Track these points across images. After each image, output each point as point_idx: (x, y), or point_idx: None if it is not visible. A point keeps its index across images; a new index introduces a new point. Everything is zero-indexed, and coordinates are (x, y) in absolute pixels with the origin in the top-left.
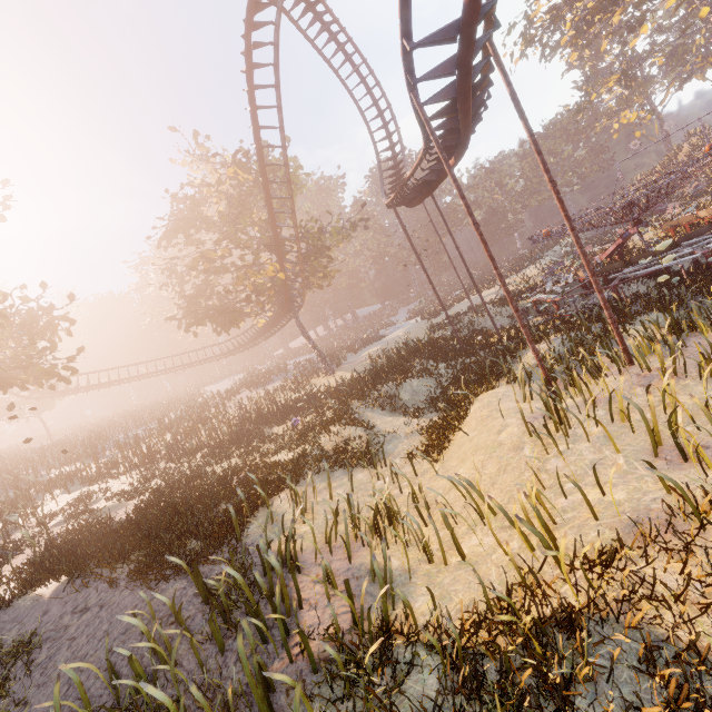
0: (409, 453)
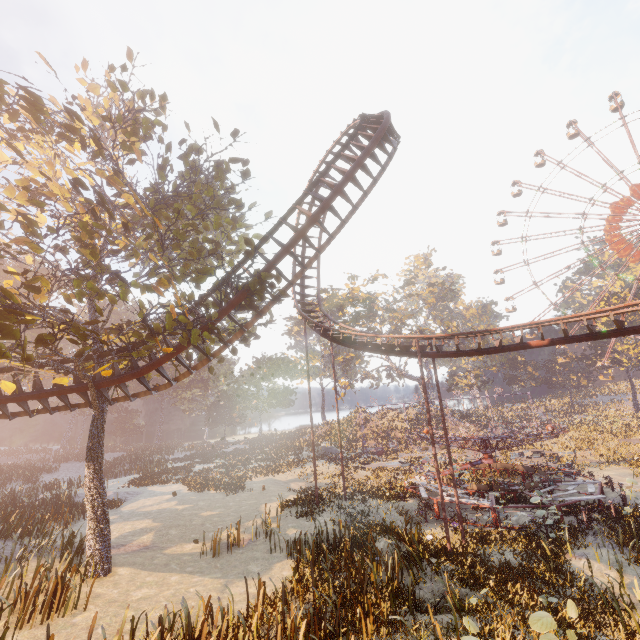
0: None
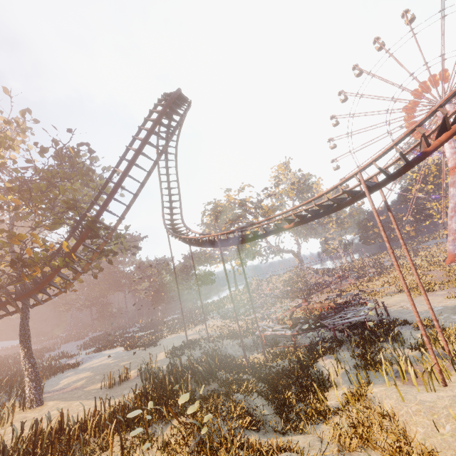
0: None
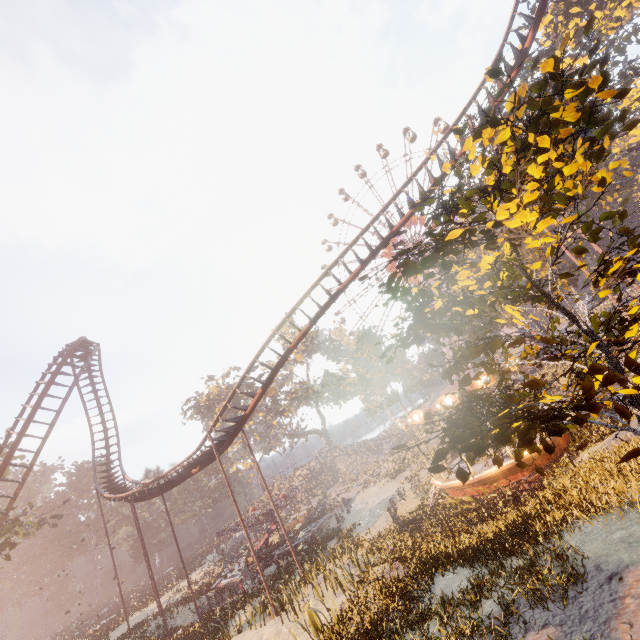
0: None
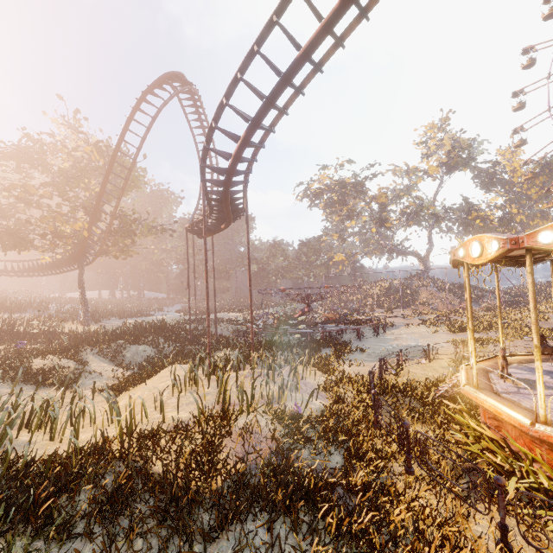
0: (101, 388)
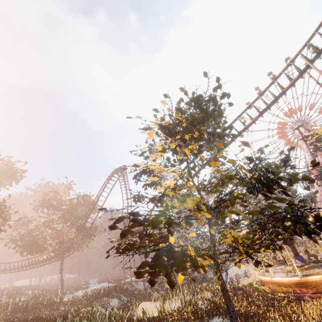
0: None
